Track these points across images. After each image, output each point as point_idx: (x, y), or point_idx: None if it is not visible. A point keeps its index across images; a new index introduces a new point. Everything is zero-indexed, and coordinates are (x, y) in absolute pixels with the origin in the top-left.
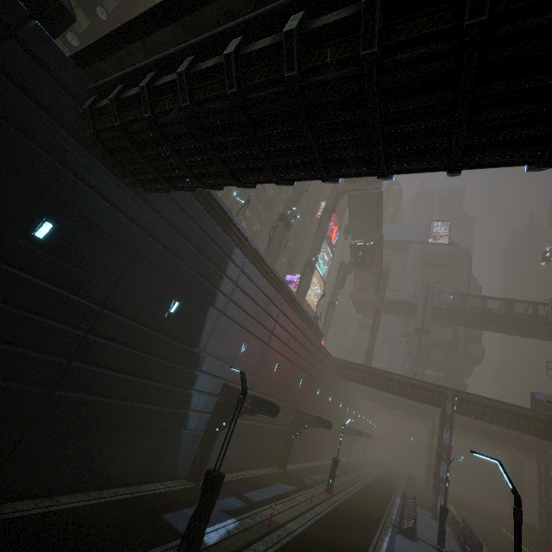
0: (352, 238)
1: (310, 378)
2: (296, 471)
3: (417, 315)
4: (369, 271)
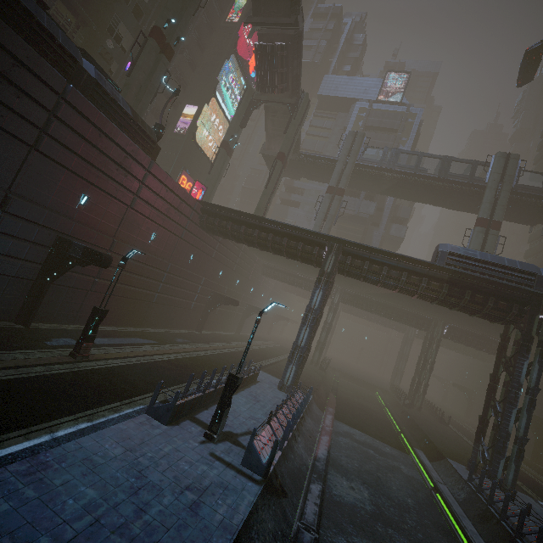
0: (259, 38)
1: (121, 206)
2: (67, 331)
3: (334, 171)
4: (281, 101)
